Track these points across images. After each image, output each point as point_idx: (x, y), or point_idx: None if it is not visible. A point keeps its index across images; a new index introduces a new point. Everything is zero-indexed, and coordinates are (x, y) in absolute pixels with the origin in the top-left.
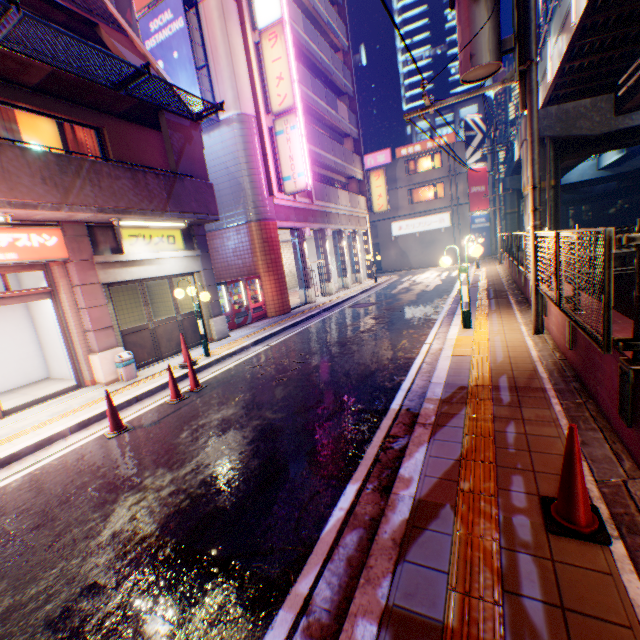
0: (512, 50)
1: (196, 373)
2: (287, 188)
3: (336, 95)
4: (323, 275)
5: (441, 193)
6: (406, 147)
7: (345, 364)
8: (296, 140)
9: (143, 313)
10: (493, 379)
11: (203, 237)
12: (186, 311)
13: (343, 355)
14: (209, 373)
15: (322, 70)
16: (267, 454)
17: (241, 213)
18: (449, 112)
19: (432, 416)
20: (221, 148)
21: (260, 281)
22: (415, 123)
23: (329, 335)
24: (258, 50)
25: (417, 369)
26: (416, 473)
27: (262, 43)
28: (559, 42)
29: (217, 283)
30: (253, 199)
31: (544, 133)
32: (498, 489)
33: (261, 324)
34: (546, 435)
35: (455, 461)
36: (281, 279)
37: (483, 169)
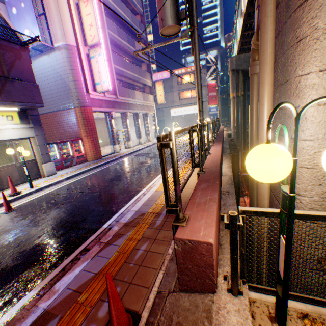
0: (186, 19)
1: (9, 201)
2: (98, 89)
3: (137, 39)
4: (126, 137)
5: (195, 95)
6: (177, 70)
7: (103, 194)
8: (101, 62)
9: (3, 160)
10: (162, 208)
11: (36, 116)
12: (29, 159)
13: (107, 187)
14: (27, 199)
15: (126, 24)
16: (4, 265)
17: (70, 102)
18: (203, 53)
19: (111, 236)
20: (56, 64)
21: (82, 141)
22: (186, 57)
23: (111, 173)
24: (78, 7)
25: (137, 198)
26: (64, 286)
27: (80, 3)
28: (240, 20)
29: (50, 143)
30: (76, 94)
31: (238, 67)
32: (99, 300)
33: (80, 166)
34: (158, 252)
35: (94, 275)
36: (95, 140)
37: (215, 84)
